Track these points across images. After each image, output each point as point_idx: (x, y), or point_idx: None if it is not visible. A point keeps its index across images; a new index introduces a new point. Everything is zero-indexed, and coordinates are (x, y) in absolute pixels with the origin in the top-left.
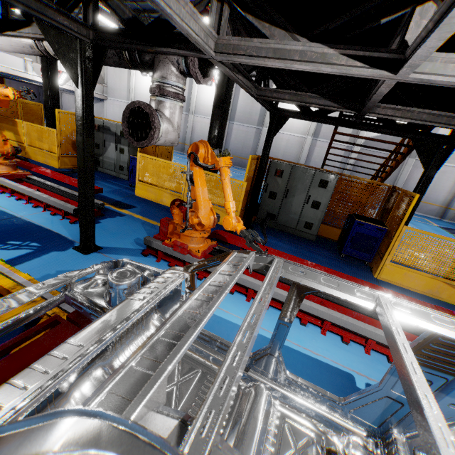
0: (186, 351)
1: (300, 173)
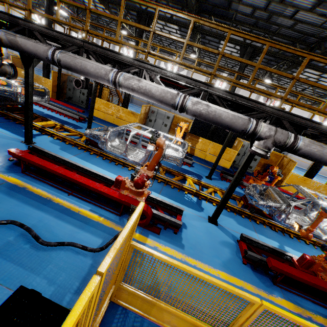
0: None
1: None
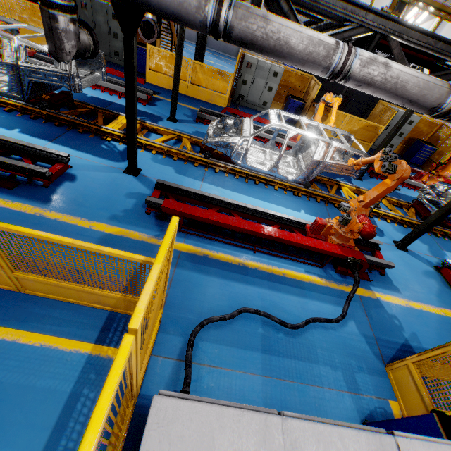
0: (2, 71)
1: (98, 7)
